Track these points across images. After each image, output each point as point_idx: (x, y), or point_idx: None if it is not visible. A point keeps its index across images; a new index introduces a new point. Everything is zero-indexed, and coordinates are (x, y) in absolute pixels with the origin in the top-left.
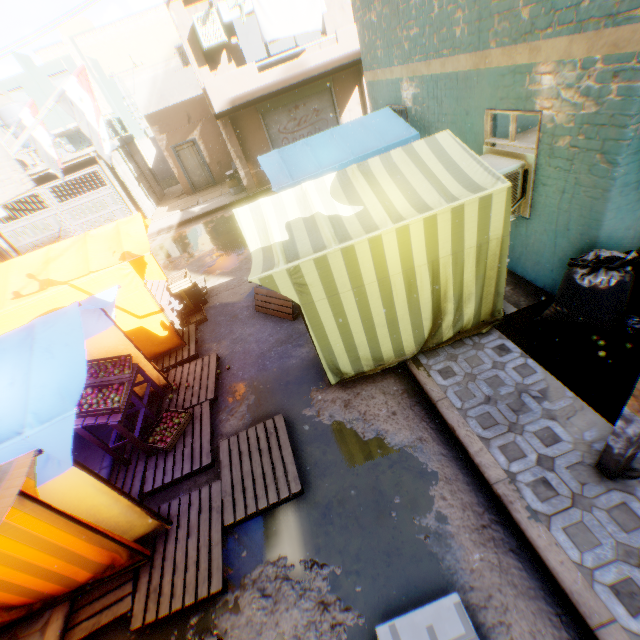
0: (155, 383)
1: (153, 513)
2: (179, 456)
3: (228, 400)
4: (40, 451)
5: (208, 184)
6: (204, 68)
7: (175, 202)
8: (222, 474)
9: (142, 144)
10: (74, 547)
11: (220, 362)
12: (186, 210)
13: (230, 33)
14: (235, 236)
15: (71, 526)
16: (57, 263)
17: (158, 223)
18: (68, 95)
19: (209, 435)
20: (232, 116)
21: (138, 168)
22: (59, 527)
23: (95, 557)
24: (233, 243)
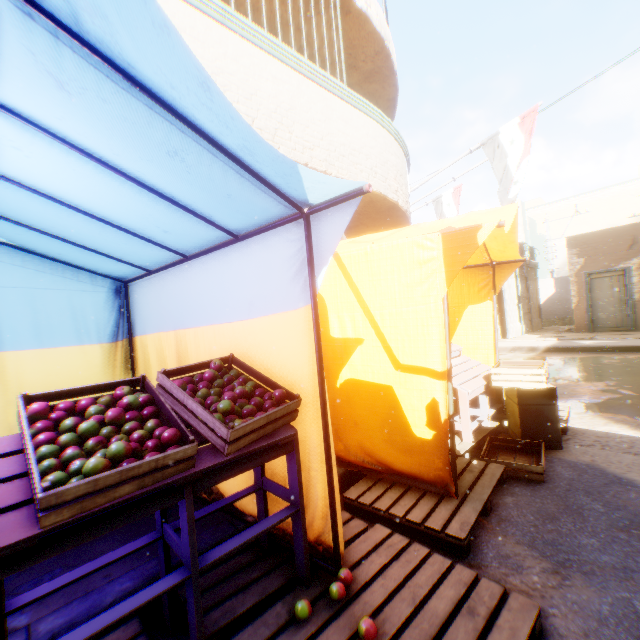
0: (302, 522)
1: None
2: None
3: None
4: None
5: (617, 326)
6: None
7: (552, 333)
8: None
9: (540, 282)
10: None
11: None
12: (566, 340)
13: None
14: None
15: None
16: (352, 244)
17: (517, 342)
18: (498, 137)
19: None
20: None
21: (525, 291)
22: None
23: None
24: None
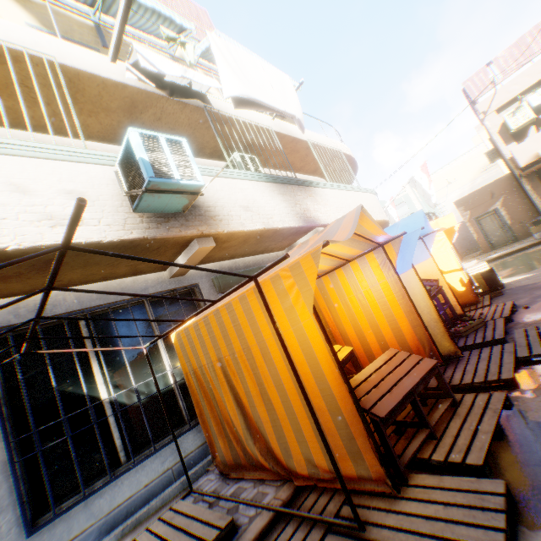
0: (451, 307)
1: (449, 335)
2: (470, 338)
3: (523, 320)
4: (405, 232)
5: (506, 242)
6: (510, 144)
7: (471, 258)
8: (515, 340)
9: None
10: (400, 324)
11: (515, 307)
12: (481, 258)
13: (538, 112)
14: (537, 257)
15: (403, 303)
16: None
17: None
18: (414, 178)
19: (501, 328)
20: (537, 171)
21: None
22: (397, 300)
23: (408, 342)
24: (534, 260)
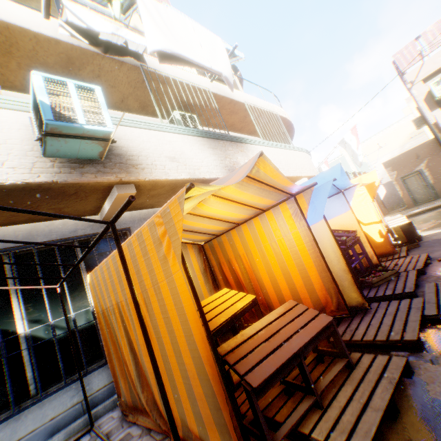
0: (368, 256)
1: (358, 286)
2: (381, 288)
3: (436, 273)
4: (316, 182)
5: (428, 199)
6: (434, 110)
7: (396, 213)
8: (424, 295)
9: None
10: (309, 273)
11: (429, 259)
12: (405, 213)
13: None
14: None
15: (313, 252)
16: None
17: None
18: (344, 139)
19: (412, 281)
20: None
21: None
22: (307, 250)
23: (317, 291)
24: None
